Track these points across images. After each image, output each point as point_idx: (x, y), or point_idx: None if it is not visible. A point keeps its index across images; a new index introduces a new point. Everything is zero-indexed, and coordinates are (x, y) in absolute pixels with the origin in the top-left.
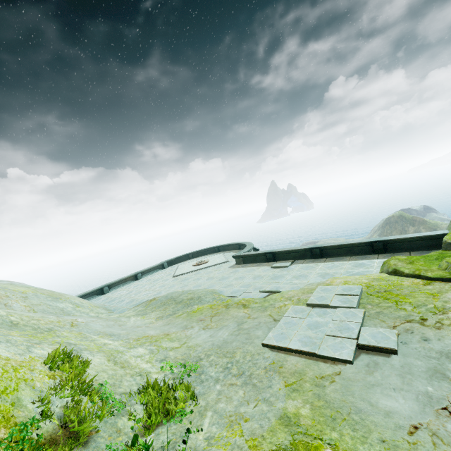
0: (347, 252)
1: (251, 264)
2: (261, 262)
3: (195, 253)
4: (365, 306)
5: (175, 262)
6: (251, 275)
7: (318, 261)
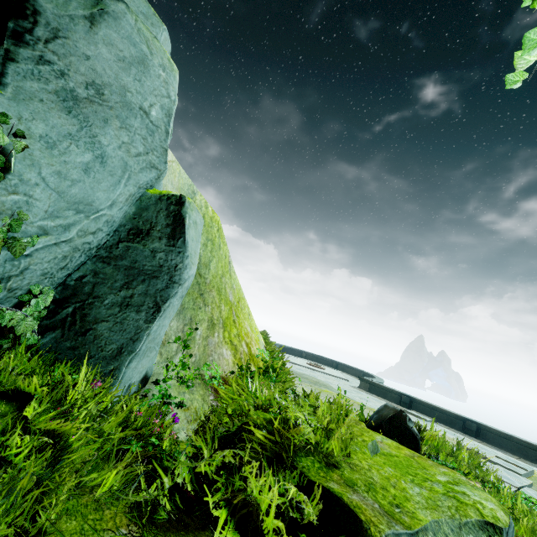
0: (517, 450)
1: (378, 397)
2: (390, 401)
3: (310, 354)
4: (533, 483)
5: (286, 351)
6: (378, 404)
7: (469, 437)
